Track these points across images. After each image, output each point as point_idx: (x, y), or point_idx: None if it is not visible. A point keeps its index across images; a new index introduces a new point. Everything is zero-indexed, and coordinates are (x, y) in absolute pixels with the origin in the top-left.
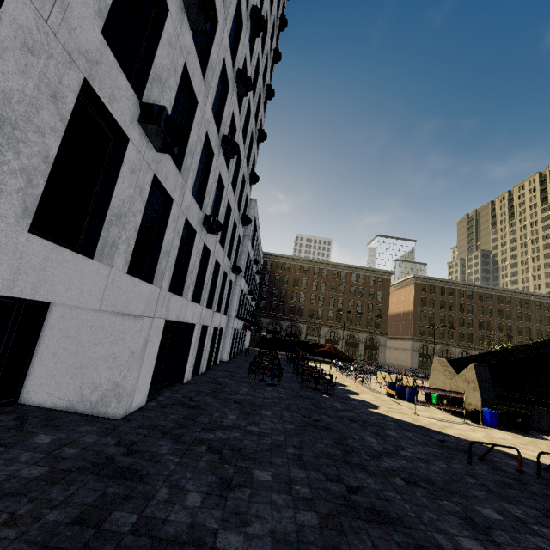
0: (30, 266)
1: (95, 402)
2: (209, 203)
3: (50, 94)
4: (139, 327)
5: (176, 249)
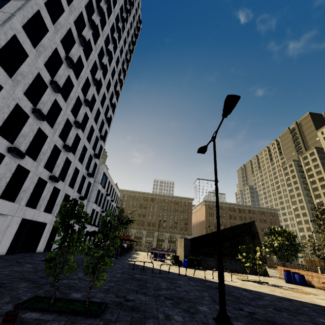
0: None
1: None
2: (58, 169)
3: None
4: (5, 219)
5: (32, 189)
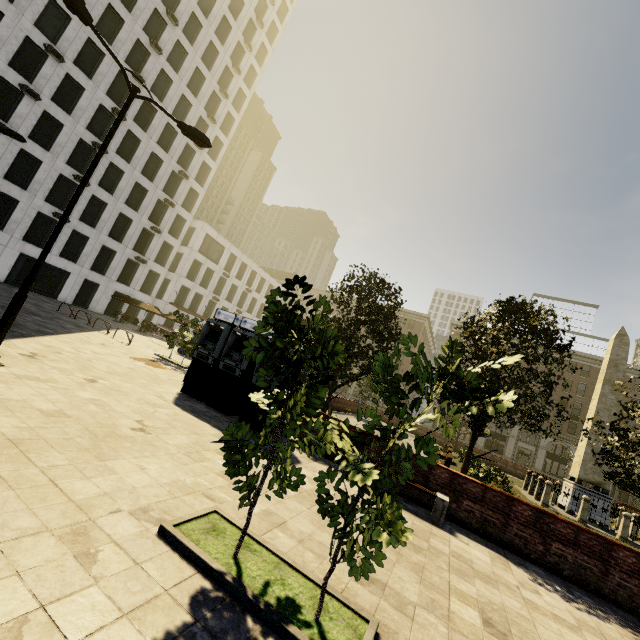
0: None
1: None
2: (77, 209)
3: None
4: None
5: (29, 223)
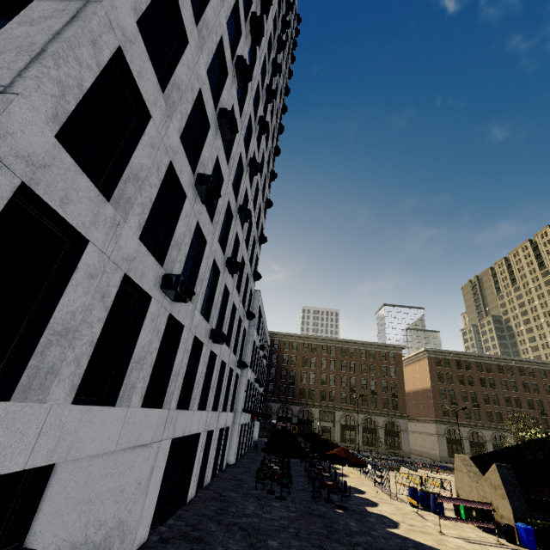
0: (68, 432)
1: (99, 543)
2: (215, 313)
3: (100, 296)
4: (147, 455)
5: (185, 367)
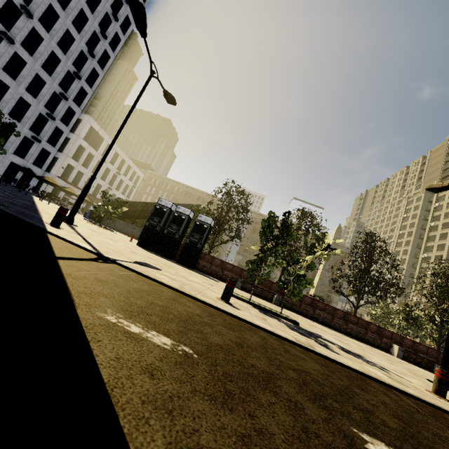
0: None
1: None
2: None
3: None
4: None
5: None
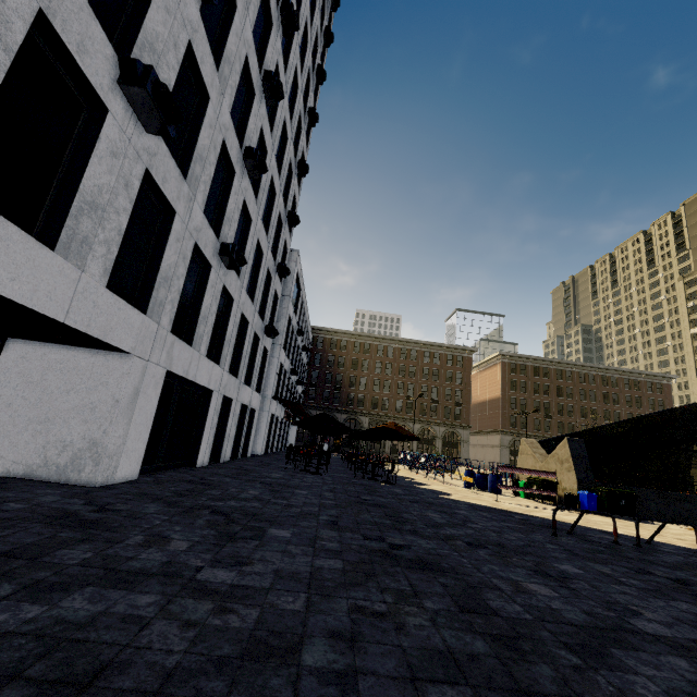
0: None
1: (64, 466)
2: (229, 234)
3: None
4: (127, 369)
5: (182, 279)
